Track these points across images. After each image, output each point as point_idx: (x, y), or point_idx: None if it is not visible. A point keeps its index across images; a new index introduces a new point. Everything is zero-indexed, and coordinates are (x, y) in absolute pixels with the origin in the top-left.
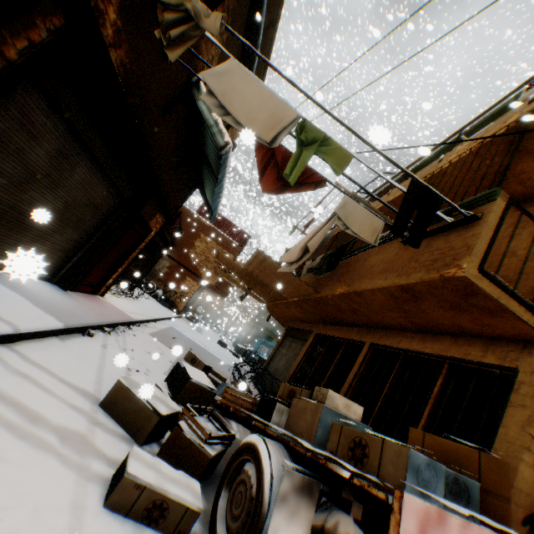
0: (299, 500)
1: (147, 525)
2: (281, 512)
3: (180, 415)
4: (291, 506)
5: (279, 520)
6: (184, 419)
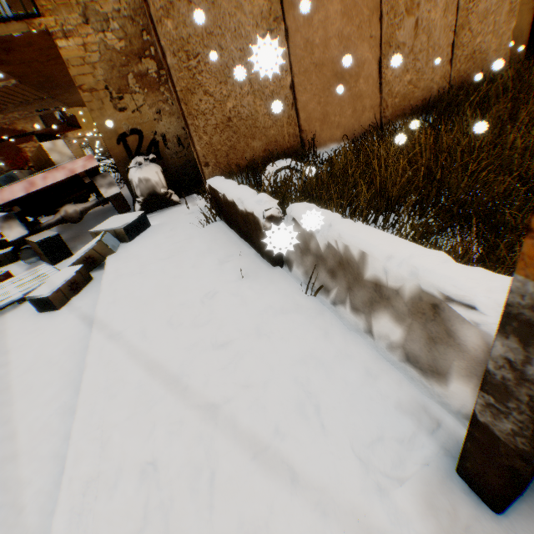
0: (10, 223)
1: (2, 267)
2: (7, 231)
3: (2, 237)
4: (9, 227)
5: (8, 233)
6: (4, 236)
